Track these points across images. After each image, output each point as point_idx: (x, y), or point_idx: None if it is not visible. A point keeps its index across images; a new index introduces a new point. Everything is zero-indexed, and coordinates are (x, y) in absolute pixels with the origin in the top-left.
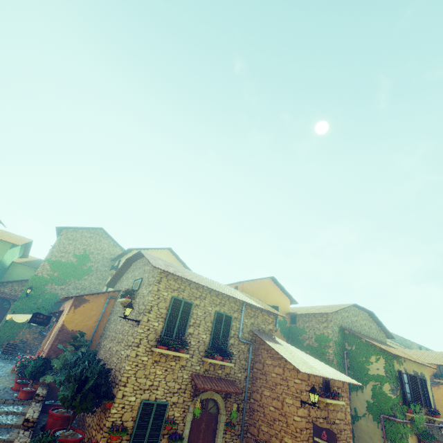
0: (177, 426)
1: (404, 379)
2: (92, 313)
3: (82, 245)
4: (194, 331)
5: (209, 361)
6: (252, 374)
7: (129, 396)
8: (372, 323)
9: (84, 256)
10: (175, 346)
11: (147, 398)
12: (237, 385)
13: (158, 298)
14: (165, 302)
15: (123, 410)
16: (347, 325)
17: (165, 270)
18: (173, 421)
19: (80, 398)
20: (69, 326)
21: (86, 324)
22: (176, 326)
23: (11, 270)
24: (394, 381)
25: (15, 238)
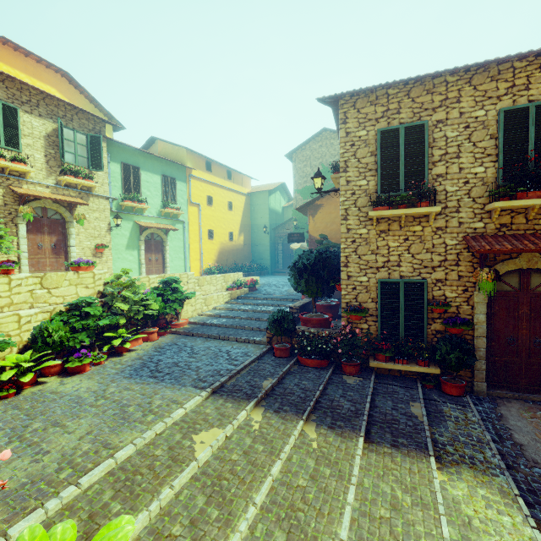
0: (457, 310)
1: None
2: (332, 216)
3: (317, 160)
4: (448, 168)
5: (497, 206)
6: None
7: (357, 277)
8: None
9: (323, 171)
10: (407, 202)
11: (386, 277)
12: None
13: (352, 146)
14: (367, 146)
15: (355, 291)
16: None
17: (337, 95)
18: (444, 303)
19: (304, 283)
20: (316, 235)
21: (331, 229)
22: (401, 173)
23: (286, 215)
24: None
25: (269, 186)
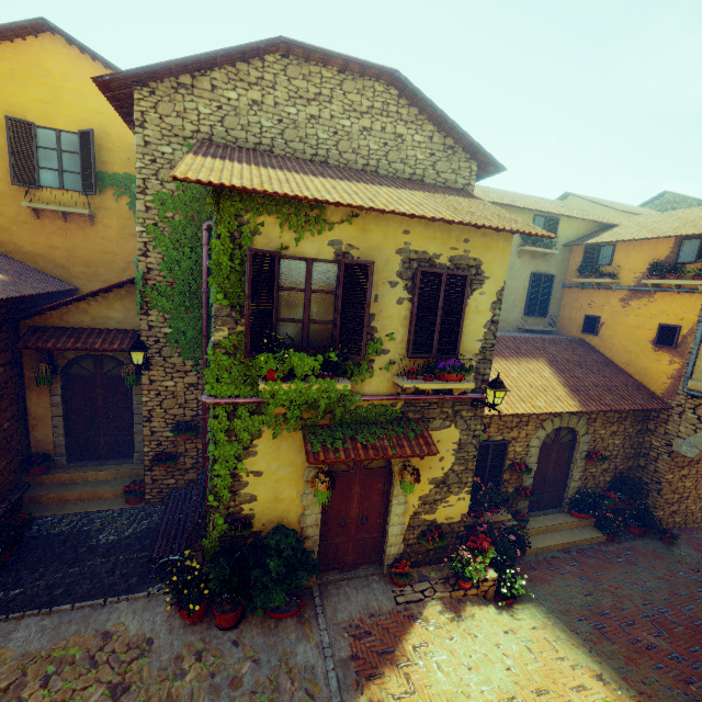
0: None
1: (314, 281)
2: None
3: None
4: None
5: None
6: None
7: None
8: (409, 126)
9: None
10: None
11: None
12: None
13: None
14: None
15: None
16: (251, 138)
17: None
18: None
19: None
20: None
21: None
22: None
23: None
24: (229, 288)
25: None
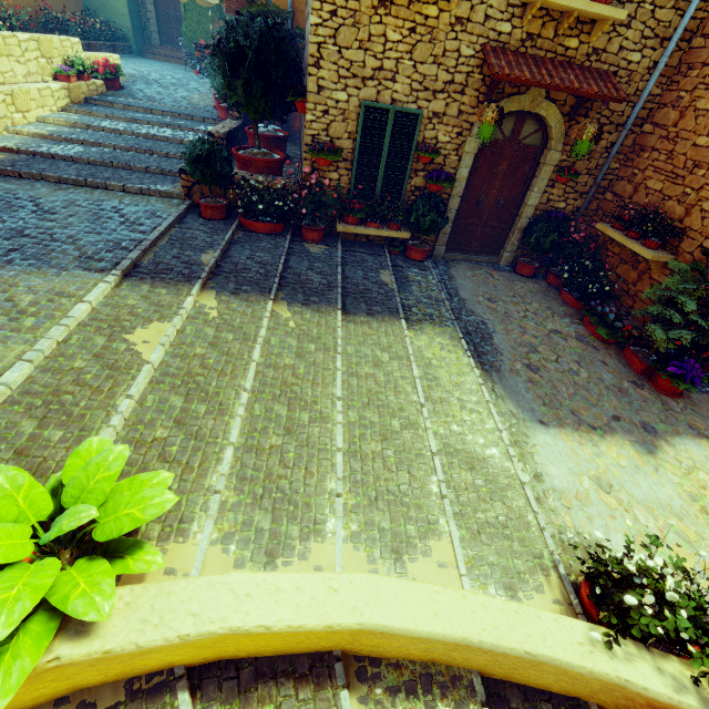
0: (444, 161)
1: None
2: None
3: None
4: None
5: None
6: (683, 56)
7: (332, 92)
8: None
9: None
10: None
11: (373, 98)
12: (615, 82)
13: None
14: None
15: (327, 117)
16: None
17: None
18: (434, 150)
19: (242, 89)
20: None
21: None
22: None
23: None
24: None
25: None
